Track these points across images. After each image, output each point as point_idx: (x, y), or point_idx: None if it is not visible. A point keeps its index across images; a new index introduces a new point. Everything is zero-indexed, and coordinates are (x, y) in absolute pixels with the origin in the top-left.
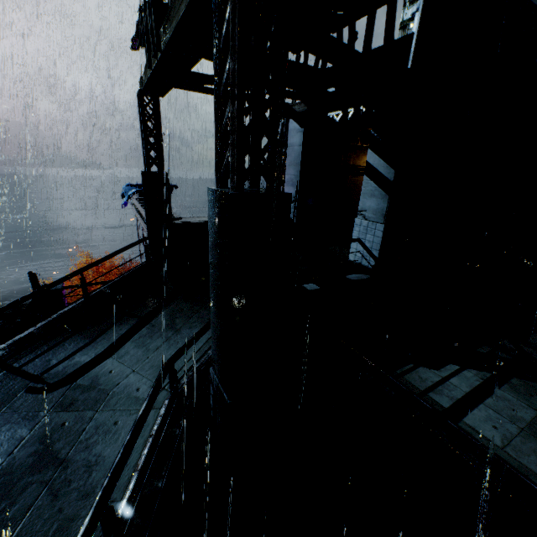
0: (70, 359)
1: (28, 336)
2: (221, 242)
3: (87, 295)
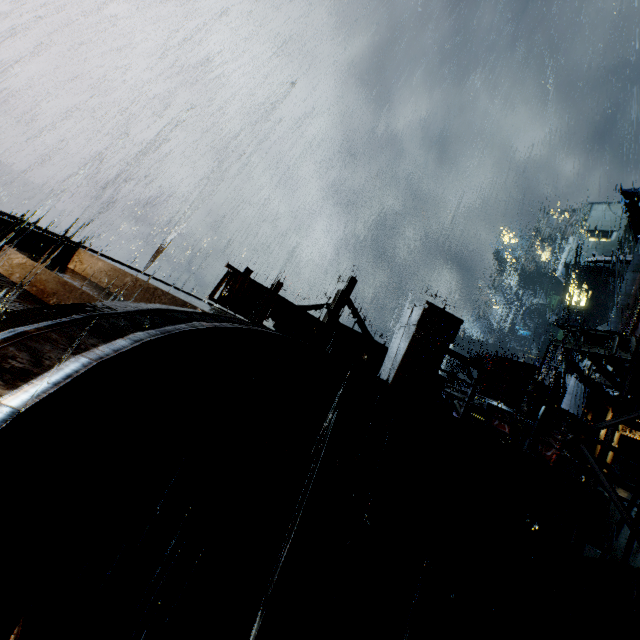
0: None
1: None
2: None
3: None
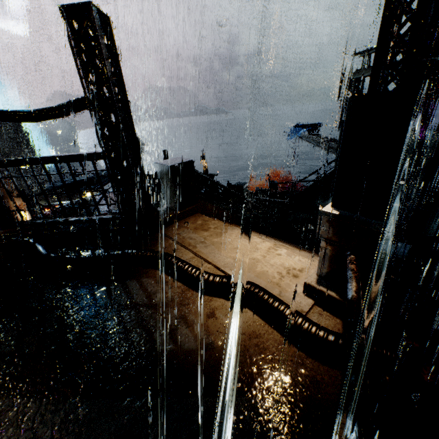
0: (323, 203)
1: (299, 194)
2: (437, 150)
3: (318, 181)
